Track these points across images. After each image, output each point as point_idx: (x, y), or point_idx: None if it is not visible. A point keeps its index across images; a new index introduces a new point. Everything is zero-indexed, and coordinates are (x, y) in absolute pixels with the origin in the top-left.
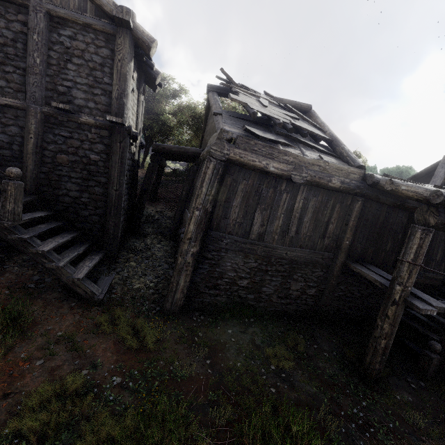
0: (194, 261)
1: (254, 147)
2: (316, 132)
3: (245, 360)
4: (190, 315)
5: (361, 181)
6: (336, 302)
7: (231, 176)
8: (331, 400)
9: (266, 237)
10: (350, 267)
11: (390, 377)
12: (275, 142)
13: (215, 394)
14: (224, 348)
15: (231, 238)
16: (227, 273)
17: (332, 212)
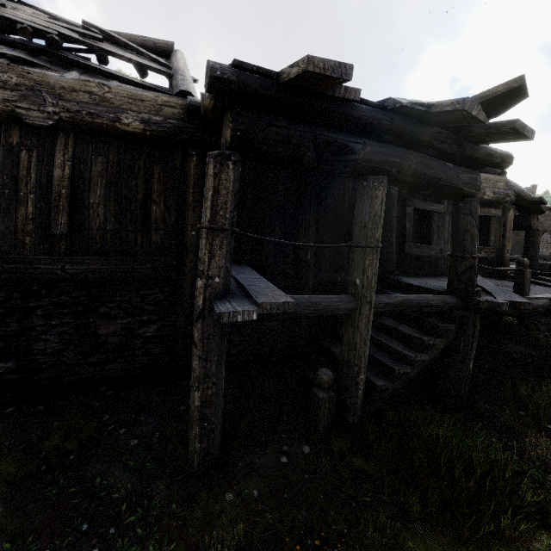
0: None
1: None
2: (134, 58)
3: None
4: None
5: (190, 121)
6: None
7: None
8: None
9: None
10: None
11: (248, 453)
12: None
13: None
14: None
15: None
16: None
17: (149, 182)
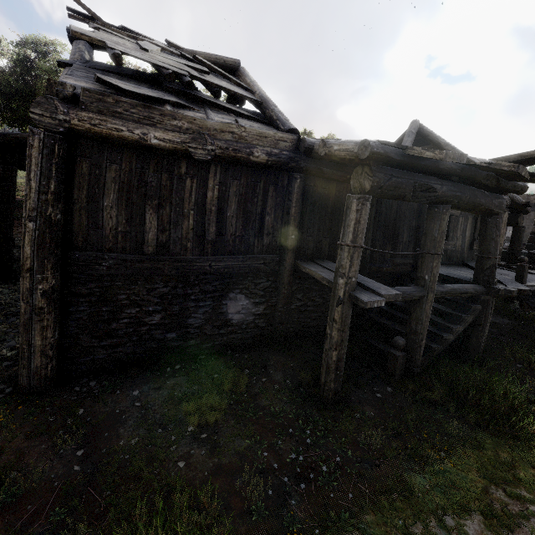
0: (51, 303)
1: (116, 108)
2: (236, 90)
3: (149, 430)
4: (71, 385)
5: (296, 151)
6: (295, 315)
7: (87, 160)
8: (268, 449)
9: (173, 247)
10: (299, 268)
11: (353, 392)
12: (161, 102)
13: (65, 509)
14: (117, 422)
15: (114, 258)
16: (124, 311)
17: (266, 198)
